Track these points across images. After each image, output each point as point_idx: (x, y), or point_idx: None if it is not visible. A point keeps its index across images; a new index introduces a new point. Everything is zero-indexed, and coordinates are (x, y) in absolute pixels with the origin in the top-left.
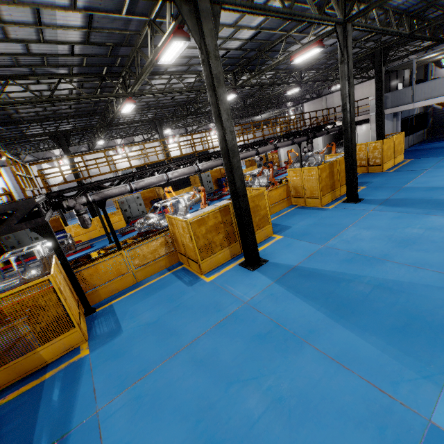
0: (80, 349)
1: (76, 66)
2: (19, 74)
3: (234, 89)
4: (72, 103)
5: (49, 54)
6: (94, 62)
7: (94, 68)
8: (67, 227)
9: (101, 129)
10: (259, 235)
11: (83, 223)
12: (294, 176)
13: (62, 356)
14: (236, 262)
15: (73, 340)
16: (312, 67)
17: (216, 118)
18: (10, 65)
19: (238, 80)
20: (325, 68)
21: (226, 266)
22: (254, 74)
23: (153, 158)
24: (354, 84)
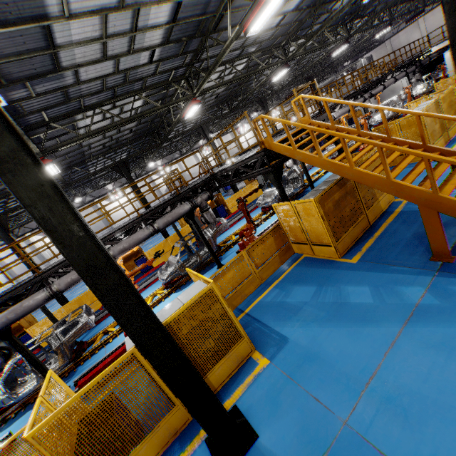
0: (398, 201)
1: (266, 40)
2: (230, 59)
3: (347, 39)
4: (221, 91)
5: (265, 30)
6: (277, 33)
7: (270, 41)
8: (226, 200)
9: (213, 121)
10: (454, 127)
11: (295, 161)
12: (443, 88)
13: (389, 207)
14: (455, 143)
15: (389, 197)
16: (405, 0)
17: (448, 16)
18: (236, 49)
19: (349, 30)
20: (407, 1)
21: (449, 147)
22: (374, 15)
23: (230, 151)
24: (423, 15)
